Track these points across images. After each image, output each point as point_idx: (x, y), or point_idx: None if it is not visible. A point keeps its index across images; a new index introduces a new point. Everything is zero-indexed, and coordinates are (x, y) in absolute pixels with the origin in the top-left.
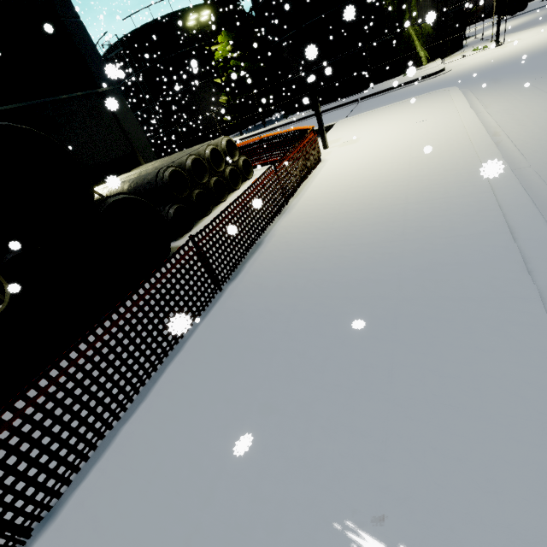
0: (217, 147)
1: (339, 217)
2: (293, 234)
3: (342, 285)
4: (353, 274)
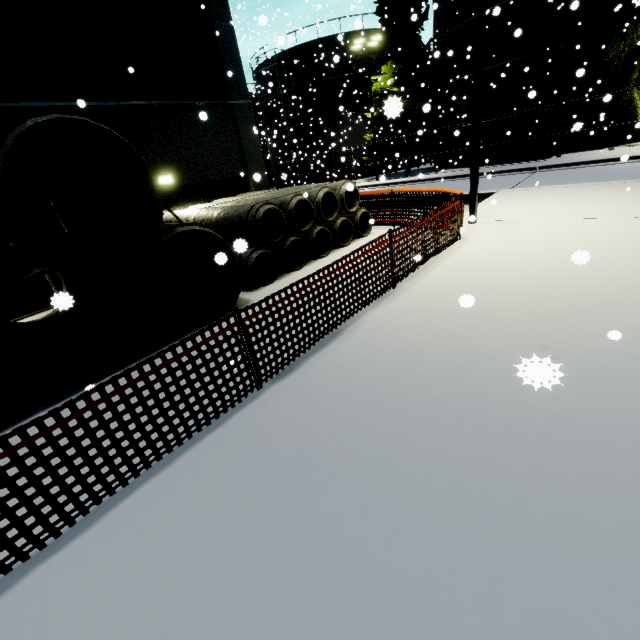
0: (334, 191)
1: (458, 332)
2: (385, 336)
3: (424, 457)
4: (448, 445)
